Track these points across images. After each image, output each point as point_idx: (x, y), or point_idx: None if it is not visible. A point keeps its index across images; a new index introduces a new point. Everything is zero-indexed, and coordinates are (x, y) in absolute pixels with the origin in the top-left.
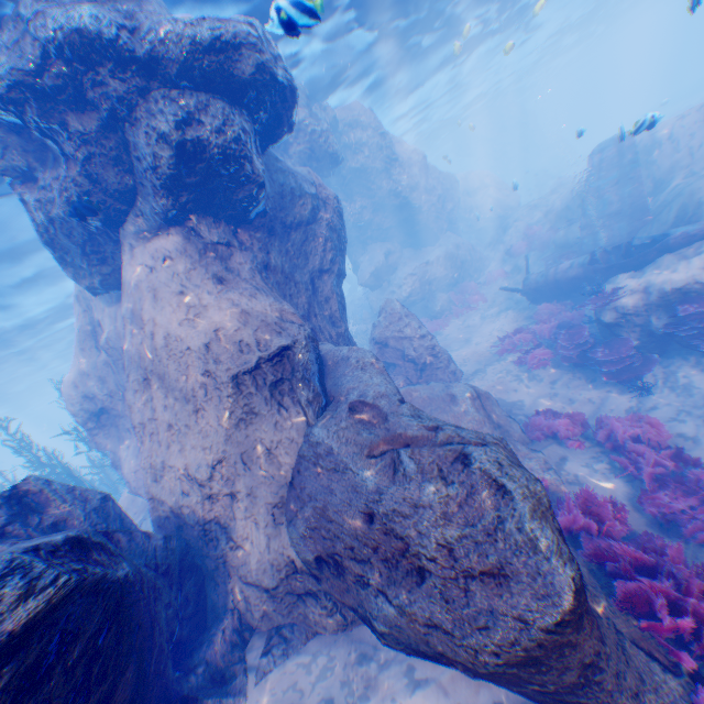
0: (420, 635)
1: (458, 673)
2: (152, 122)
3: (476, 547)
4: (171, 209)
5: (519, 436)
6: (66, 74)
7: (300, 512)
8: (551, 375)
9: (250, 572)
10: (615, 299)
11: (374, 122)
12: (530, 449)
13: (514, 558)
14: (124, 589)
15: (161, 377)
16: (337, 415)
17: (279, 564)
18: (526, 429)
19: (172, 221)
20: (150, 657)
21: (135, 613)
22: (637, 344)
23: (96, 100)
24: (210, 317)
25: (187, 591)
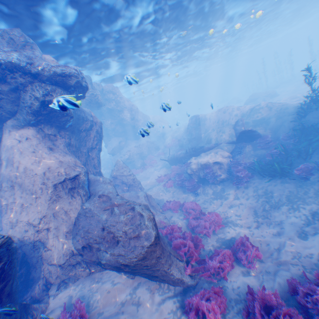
0: (116, 259)
1: (128, 278)
2: (33, 92)
3: (133, 230)
4: (33, 121)
5: (160, 209)
6: (0, 72)
7: (78, 232)
8: (173, 190)
9: (54, 259)
10: (190, 165)
11: (118, 92)
12: (162, 213)
13: (142, 231)
14: (14, 250)
15: (20, 185)
16: (94, 199)
17: (67, 253)
18: (162, 207)
19: (32, 124)
20: (15, 282)
21: (15, 261)
22: (196, 180)
23: (10, 81)
24: (46, 162)
25: (23, 271)
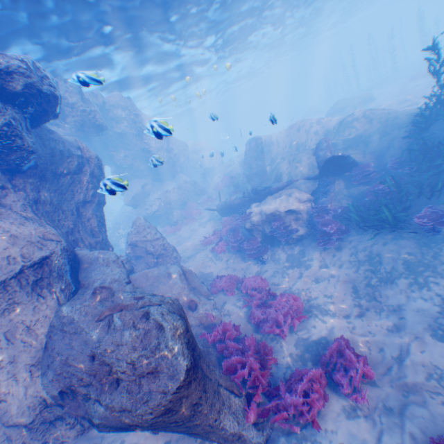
0: (117, 417)
1: (149, 434)
2: None
3: (147, 360)
4: None
5: (206, 292)
6: None
7: (51, 364)
8: (227, 256)
9: (11, 416)
10: (250, 218)
11: (131, 107)
12: (209, 299)
13: (163, 361)
14: None
15: None
16: (83, 297)
17: (35, 404)
18: (210, 288)
19: None
20: None
21: None
22: (260, 239)
23: None
24: None
25: None
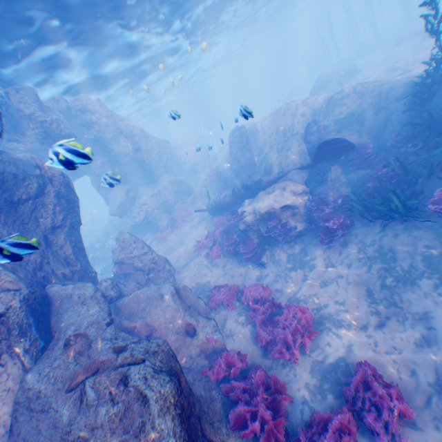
0: None
1: None
2: None
3: None
4: None
5: (205, 308)
6: None
7: None
8: (223, 262)
9: None
10: (243, 218)
11: (101, 109)
12: (208, 318)
13: None
14: None
15: None
16: (54, 354)
17: None
18: (208, 303)
19: None
20: None
21: None
22: (257, 240)
23: None
24: None
25: None
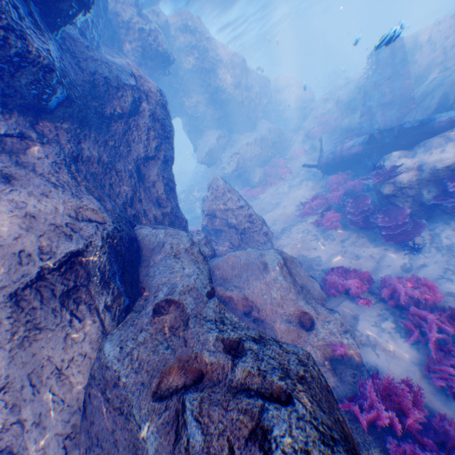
0: None
1: None
2: None
3: None
4: None
5: (319, 294)
6: None
7: (88, 452)
8: (341, 235)
9: None
10: (394, 175)
11: (201, 28)
12: (329, 311)
13: None
14: None
15: None
16: (139, 322)
17: None
18: (324, 287)
19: None
20: None
21: None
22: (409, 211)
23: None
24: None
25: None
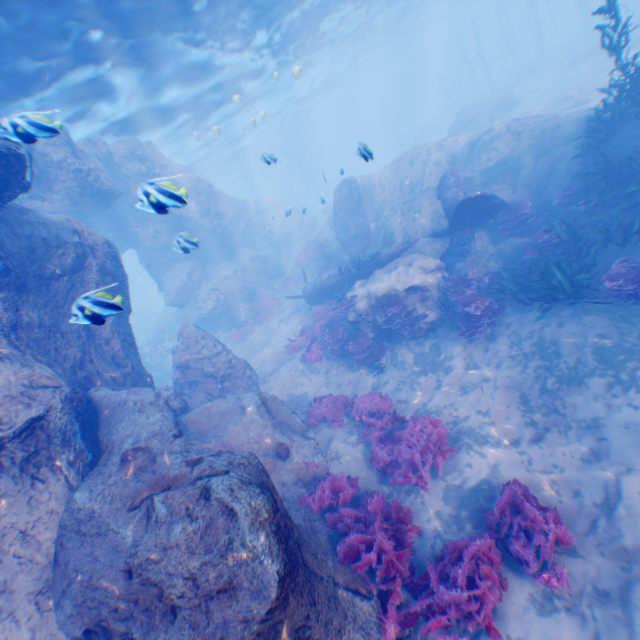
0: None
1: None
2: None
3: (215, 569)
4: None
5: (301, 426)
6: None
7: (67, 588)
8: (326, 366)
9: None
10: (354, 305)
11: (154, 156)
12: (306, 437)
13: (240, 569)
14: None
15: None
16: (107, 470)
17: None
18: (306, 419)
19: None
20: None
21: None
22: (373, 335)
23: None
24: None
25: None
